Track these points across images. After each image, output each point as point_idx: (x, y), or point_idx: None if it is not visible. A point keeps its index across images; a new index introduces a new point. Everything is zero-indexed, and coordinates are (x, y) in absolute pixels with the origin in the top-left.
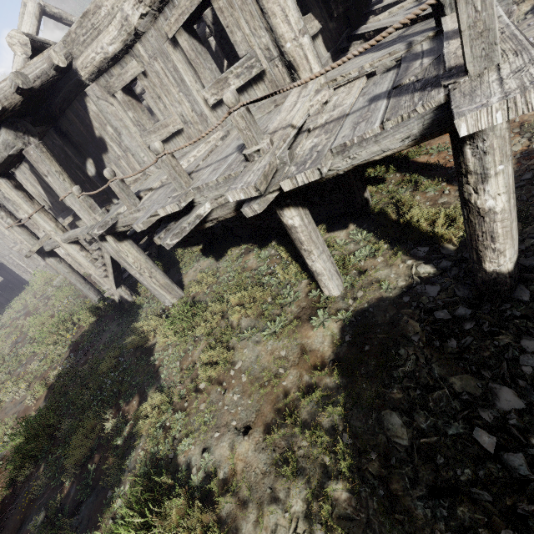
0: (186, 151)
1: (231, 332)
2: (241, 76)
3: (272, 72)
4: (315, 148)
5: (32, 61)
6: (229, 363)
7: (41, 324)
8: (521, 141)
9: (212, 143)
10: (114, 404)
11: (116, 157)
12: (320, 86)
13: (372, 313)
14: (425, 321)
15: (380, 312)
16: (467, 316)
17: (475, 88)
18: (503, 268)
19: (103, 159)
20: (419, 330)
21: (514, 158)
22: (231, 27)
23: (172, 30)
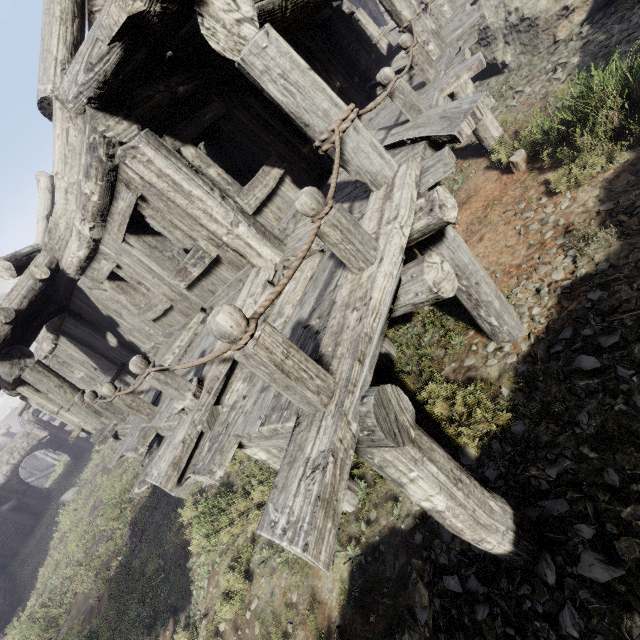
0: (184, 323)
1: (250, 549)
2: (197, 265)
3: (226, 256)
4: (231, 412)
5: (19, 281)
6: (247, 597)
7: (112, 487)
8: (564, 263)
9: (194, 327)
10: (153, 628)
11: (128, 329)
12: (275, 268)
13: (383, 553)
14: (435, 587)
15: (391, 554)
16: (479, 597)
17: (296, 455)
18: (497, 550)
19: (119, 332)
20: (427, 603)
21: (554, 295)
22: (168, 228)
23: (119, 237)
